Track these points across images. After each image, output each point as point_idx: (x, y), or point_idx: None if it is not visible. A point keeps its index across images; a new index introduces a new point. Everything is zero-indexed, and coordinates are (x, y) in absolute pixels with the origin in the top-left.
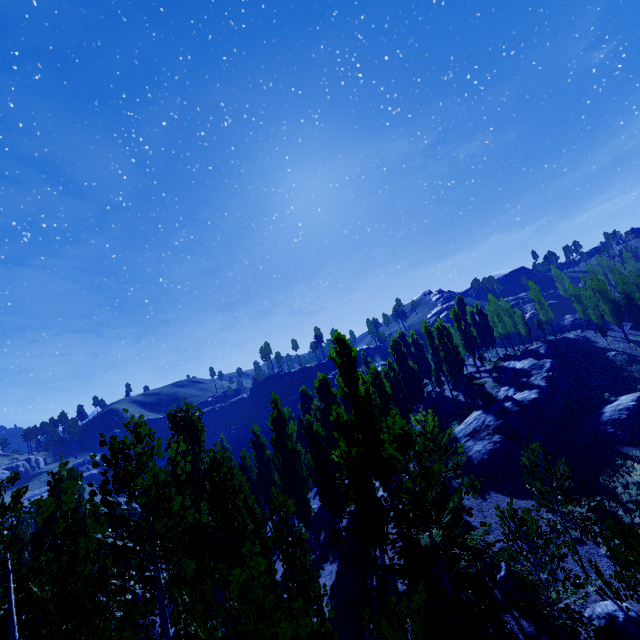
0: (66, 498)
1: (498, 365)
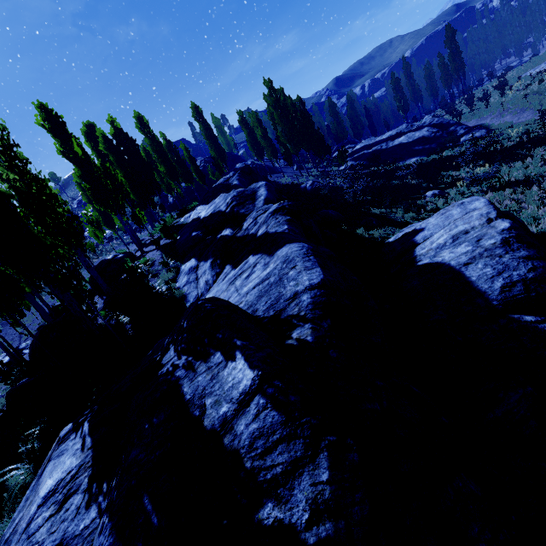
0: None
1: (170, 225)
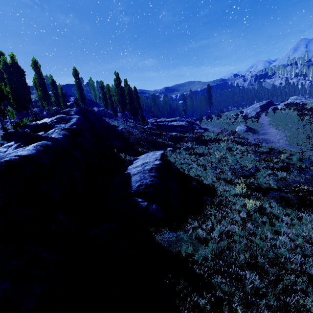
0: None
1: (25, 123)
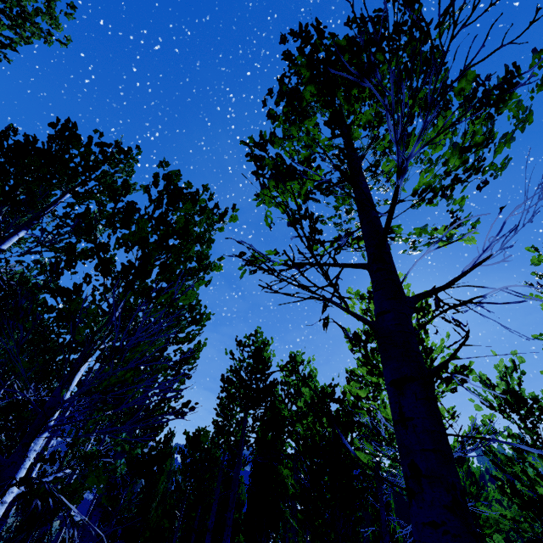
0: (313, 358)
1: None
